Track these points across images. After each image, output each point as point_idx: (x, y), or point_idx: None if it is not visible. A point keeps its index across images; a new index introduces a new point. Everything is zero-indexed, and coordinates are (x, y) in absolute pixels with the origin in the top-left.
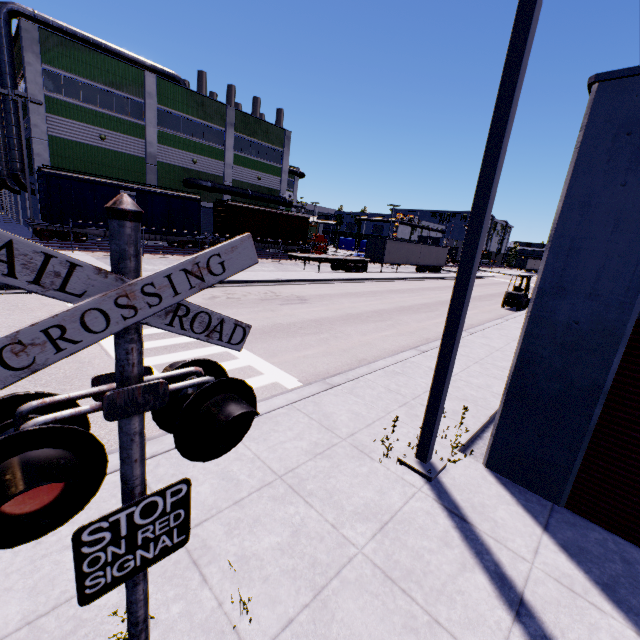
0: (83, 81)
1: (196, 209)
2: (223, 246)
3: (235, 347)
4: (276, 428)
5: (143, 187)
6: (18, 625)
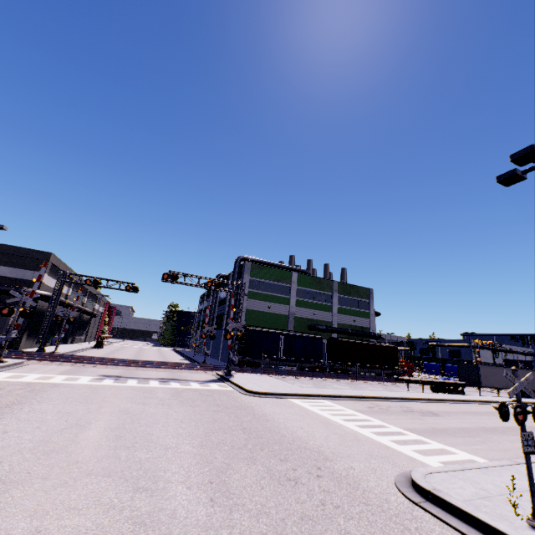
0: (264, 281)
1: (320, 344)
2: (528, 375)
3: (533, 398)
4: (501, 474)
5: (291, 333)
6: (463, 500)
